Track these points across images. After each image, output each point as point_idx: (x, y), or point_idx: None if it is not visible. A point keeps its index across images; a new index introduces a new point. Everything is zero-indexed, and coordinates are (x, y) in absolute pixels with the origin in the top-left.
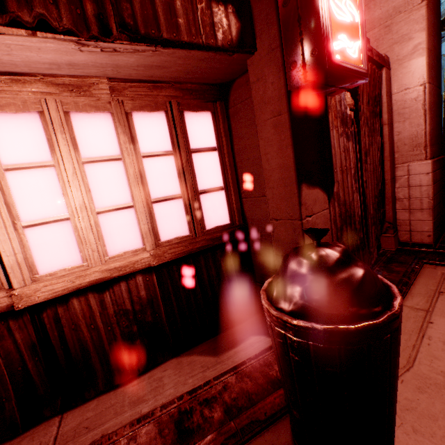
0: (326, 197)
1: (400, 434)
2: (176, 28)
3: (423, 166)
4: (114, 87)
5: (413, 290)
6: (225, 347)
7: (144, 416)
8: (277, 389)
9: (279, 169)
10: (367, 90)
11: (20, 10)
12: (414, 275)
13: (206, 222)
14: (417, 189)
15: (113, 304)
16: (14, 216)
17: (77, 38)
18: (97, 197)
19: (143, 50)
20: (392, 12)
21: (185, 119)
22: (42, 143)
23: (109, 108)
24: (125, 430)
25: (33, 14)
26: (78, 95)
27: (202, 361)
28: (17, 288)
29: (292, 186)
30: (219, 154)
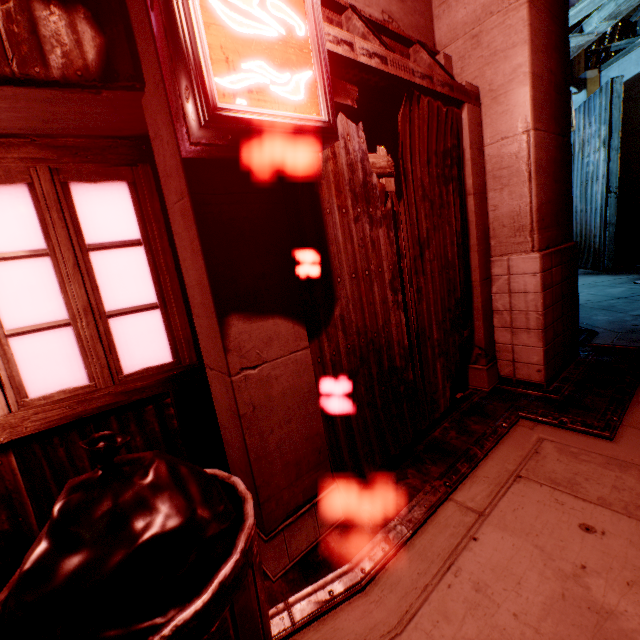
0: (302, 329)
1: None
2: None
3: (528, 262)
4: None
5: (480, 469)
6: None
7: None
8: None
9: (199, 288)
10: (425, 142)
11: None
12: (494, 441)
13: (123, 363)
14: (521, 297)
15: None
16: None
17: None
18: None
19: None
20: (481, 14)
21: (74, 196)
22: None
23: None
24: None
25: None
26: None
27: None
28: None
29: (213, 319)
30: (147, 250)
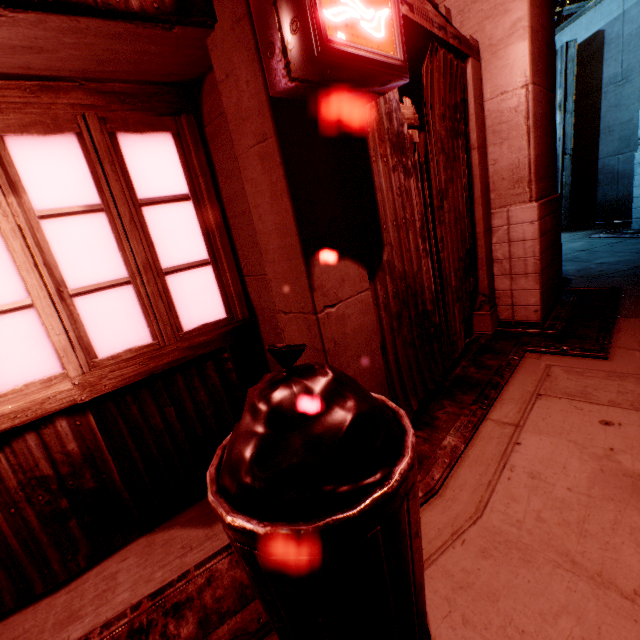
0: (364, 271)
1: (445, 629)
2: None
3: (526, 211)
4: None
5: (505, 394)
6: None
7: None
8: None
9: (278, 232)
10: (441, 95)
11: None
12: (510, 371)
13: (182, 320)
14: (520, 245)
15: (16, 471)
16: None
17: None
18: None
19: None
20: None
21: (122, 148)
22: None
23: None
24: None
25: None
26: None
27: (186, 537)
28: None
29: (297, 260)
30: (195, 205)
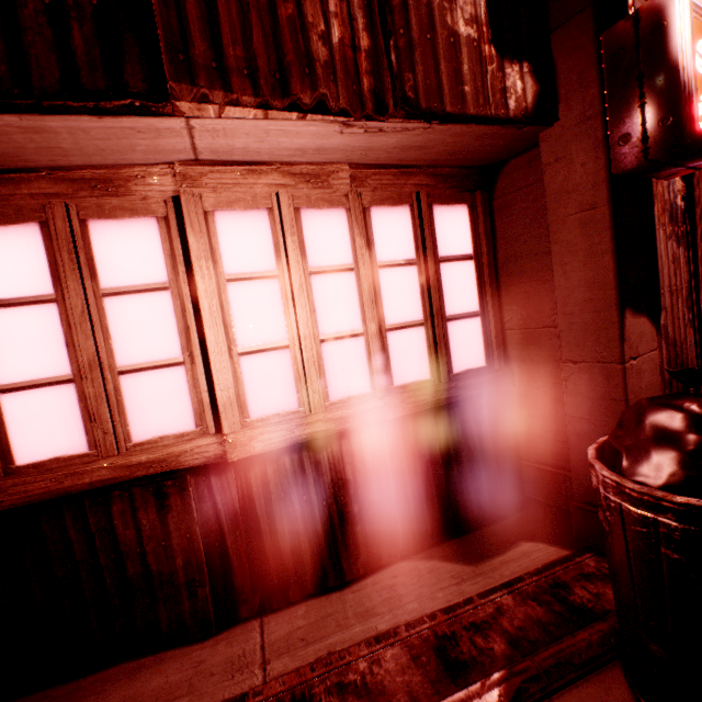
0: (654, 330)
1: None
2: (461, 99)
3: None
4: (355, 176)
5: None
6: (482, 553)
7: (383, 635)
8: (588, 622)
9: (586, 286)
10: None
11: (303, 91)
12: None
13: (453, 363)
14: None
15: (331, 469)
16: (231, 340)
17: (346, 119)
18: (322, 320)
19: (413, 128)
20: None
21: (434, 216)
22: (268, 248)
23: (344, 203)
24: (361, 650)
25: (314, 95)
26: (314, 187)
27: (450, 569)
28: (227, 433)
29: (608, 312)
30: (475, 264)
